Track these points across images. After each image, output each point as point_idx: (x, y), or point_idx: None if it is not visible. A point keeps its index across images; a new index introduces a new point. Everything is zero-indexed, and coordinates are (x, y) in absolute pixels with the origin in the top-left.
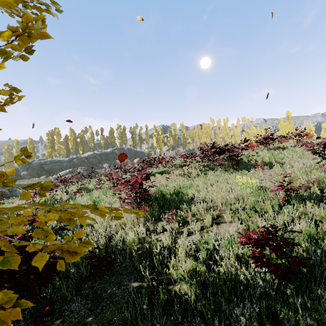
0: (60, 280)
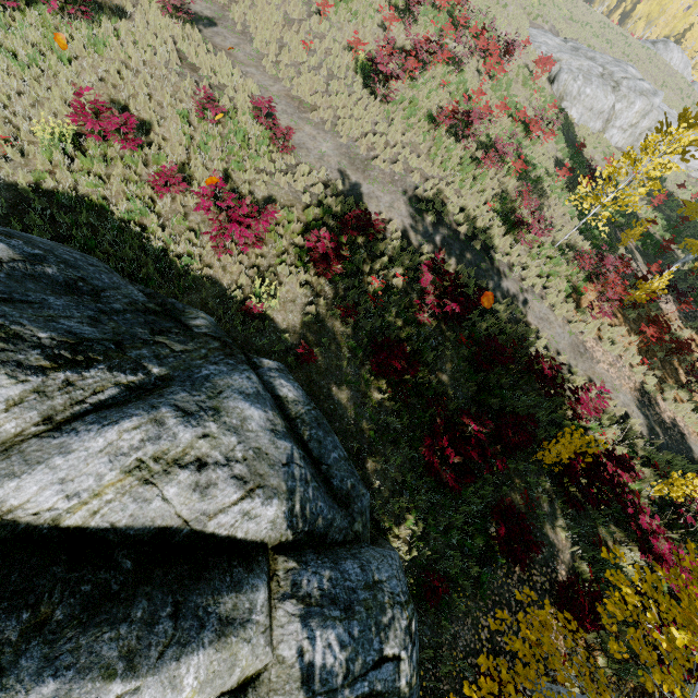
0: (569, 184)
